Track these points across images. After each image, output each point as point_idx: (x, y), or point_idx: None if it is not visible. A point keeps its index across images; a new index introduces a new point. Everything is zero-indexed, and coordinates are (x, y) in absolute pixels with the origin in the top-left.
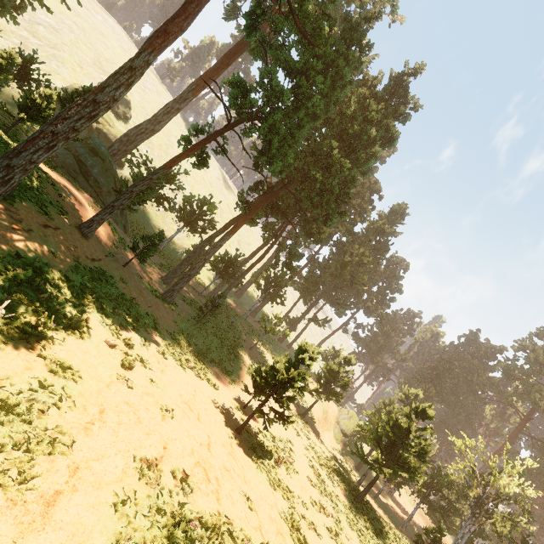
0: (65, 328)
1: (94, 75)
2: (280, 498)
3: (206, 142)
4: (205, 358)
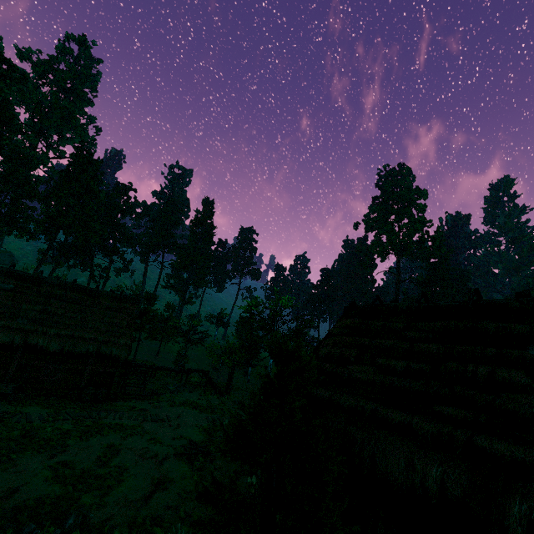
0: None
1: None
2: None
3: None
4: None
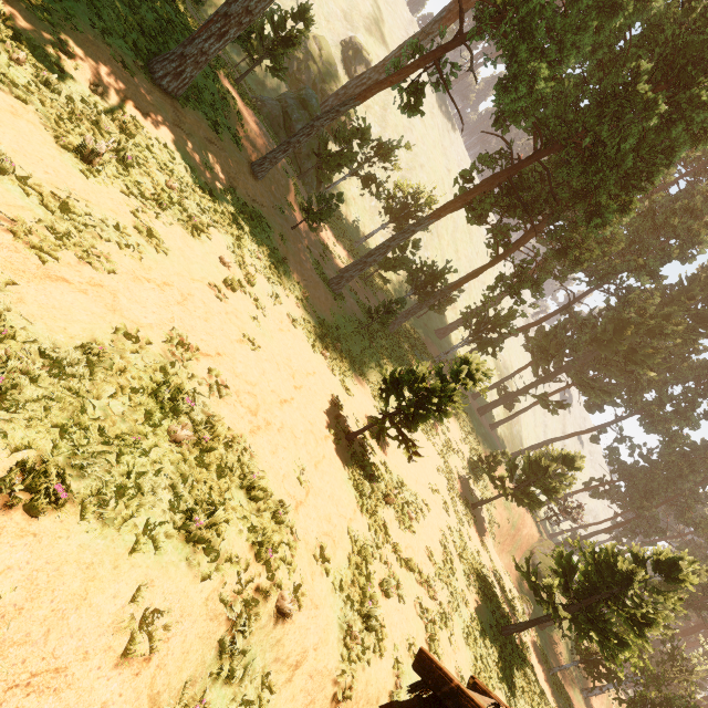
0: (179, 219)
1: (340, 31)
2: (364, 524)
3: (421, 63)
4: (355, 368)
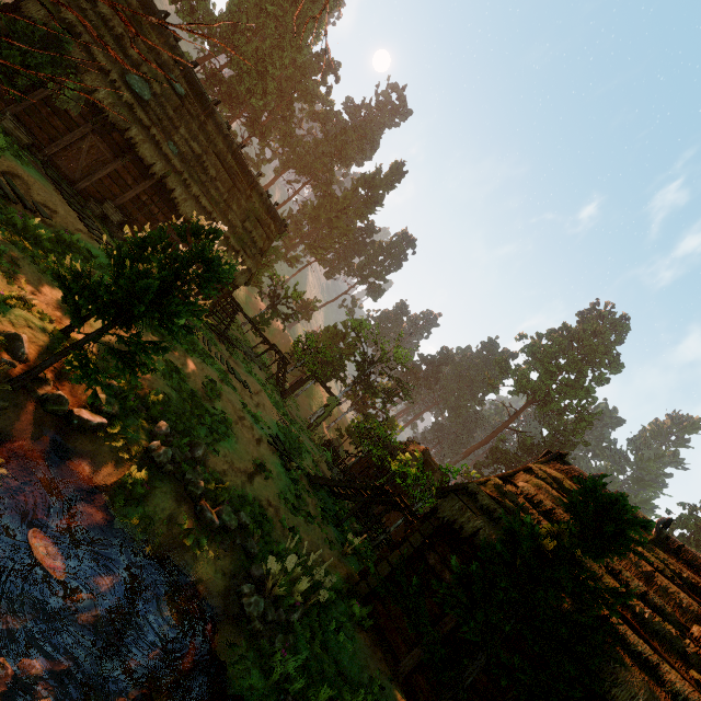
0: None
1: None
2: None
3: None
4: None
